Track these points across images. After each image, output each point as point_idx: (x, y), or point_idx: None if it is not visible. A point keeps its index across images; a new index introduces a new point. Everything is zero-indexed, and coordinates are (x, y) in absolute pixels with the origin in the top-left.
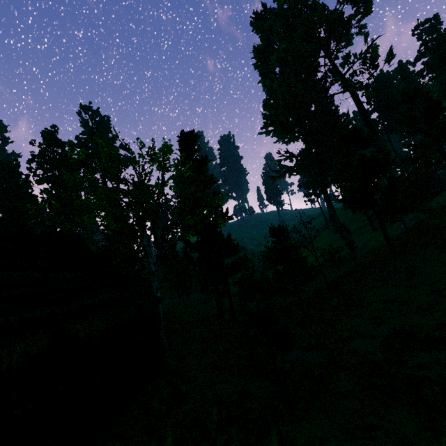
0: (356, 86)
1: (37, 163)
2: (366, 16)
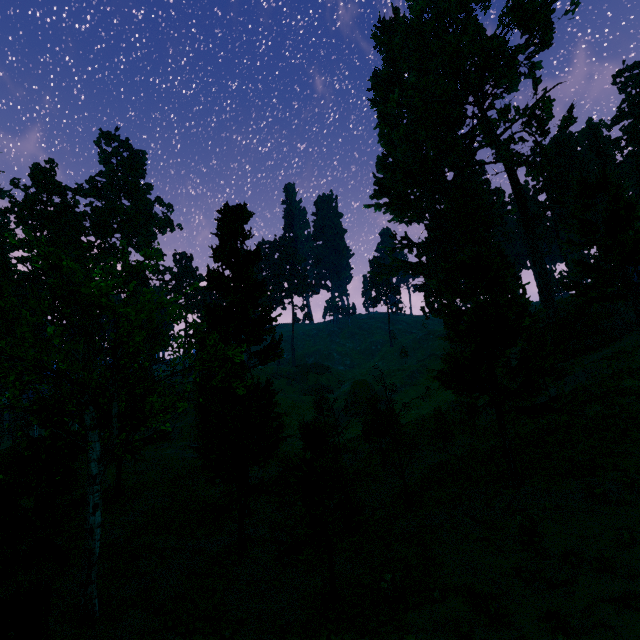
0: (512, 159)
1: (15, 217)
2: (543, 50)
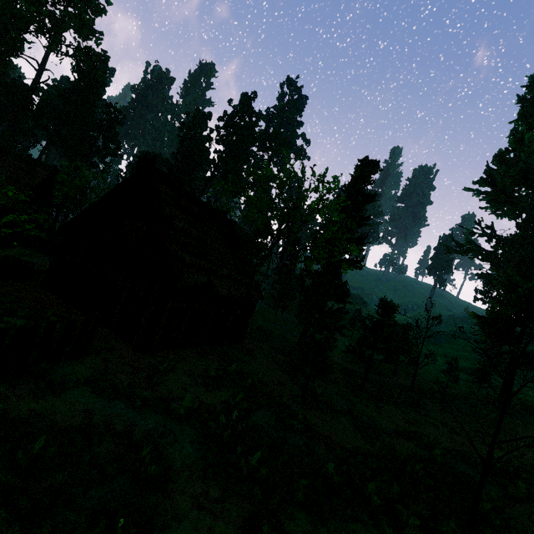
0: None
1: (225, 124)
2: None
